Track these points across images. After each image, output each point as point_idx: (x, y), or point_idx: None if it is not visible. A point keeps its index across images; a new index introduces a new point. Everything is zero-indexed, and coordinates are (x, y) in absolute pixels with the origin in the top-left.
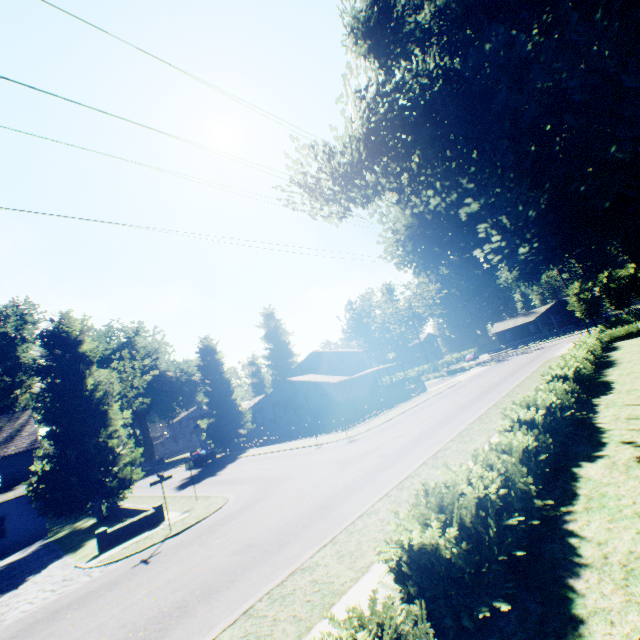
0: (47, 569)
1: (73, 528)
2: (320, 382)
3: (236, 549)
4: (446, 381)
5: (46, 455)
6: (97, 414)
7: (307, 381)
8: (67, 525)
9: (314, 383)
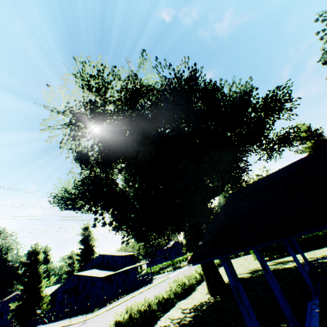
0: None
1: None
2: (93, 276)
3: None
4: (167, 275)
5: None
6: None
7: (86, 275)
8: None
9: (90, 276)
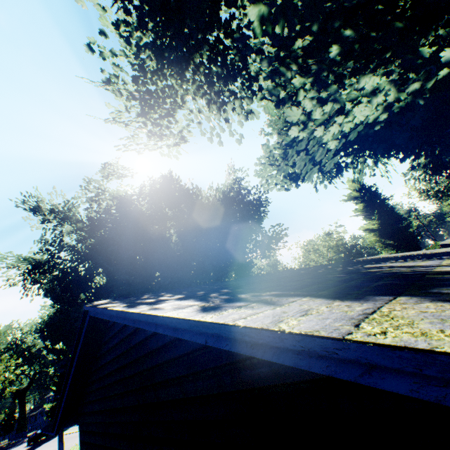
0: None
1: None
2: None
3: None
4: None
5: None
6: None
7: None
8: None
9: None
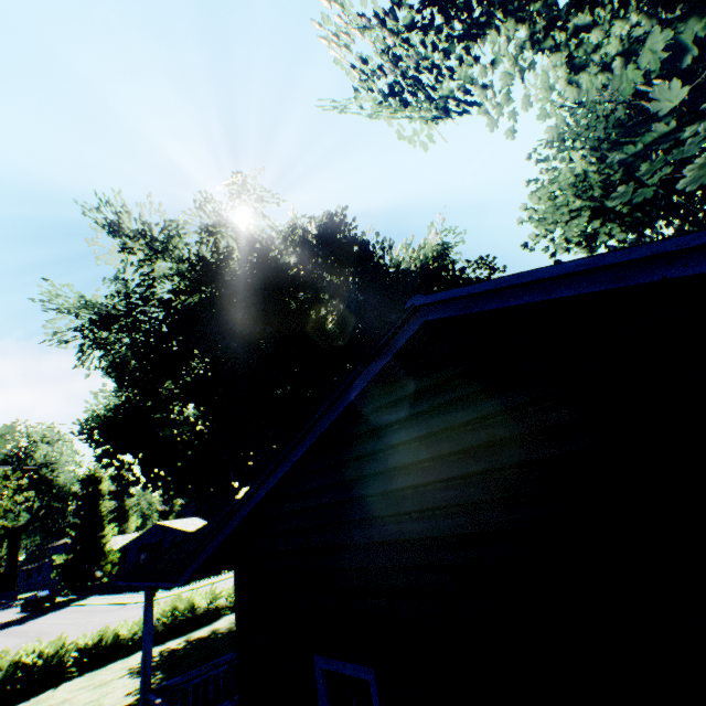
0: None
1: None
2: (188, 531)
3: None
4: None
5: None
6: None
7: (176, 528)
8: None
9: (183, 531)
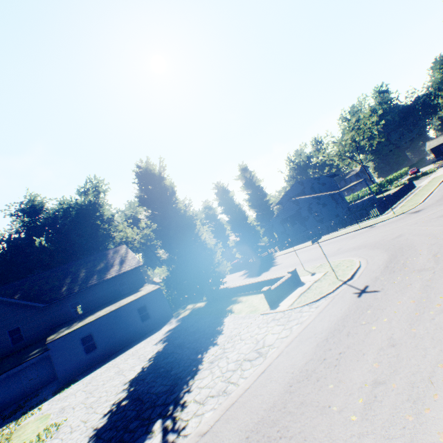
0: (226, 322)
1: (190, 309)
2: (321, 195)
3: None
4: (422, 181)
5: (167, 259)
6: (190, 228)
7: (309, 197)
8: (179, 310)
9: (315, 198)
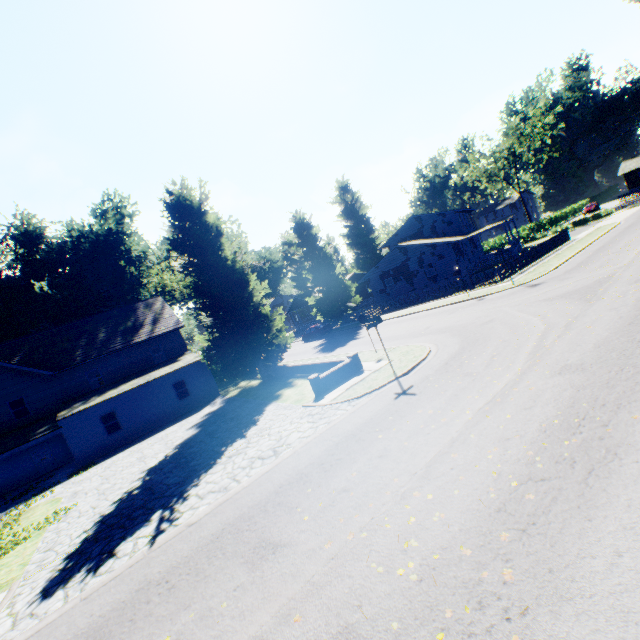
0: (267, 412)
1: (241, 388)
2: (438, 243)
3: (558, 370)
4: (586, 229)
5: (208, 325)
6: (241, 285)
7: (422, 244)
8: (230, 387)
9: (430, 246)
